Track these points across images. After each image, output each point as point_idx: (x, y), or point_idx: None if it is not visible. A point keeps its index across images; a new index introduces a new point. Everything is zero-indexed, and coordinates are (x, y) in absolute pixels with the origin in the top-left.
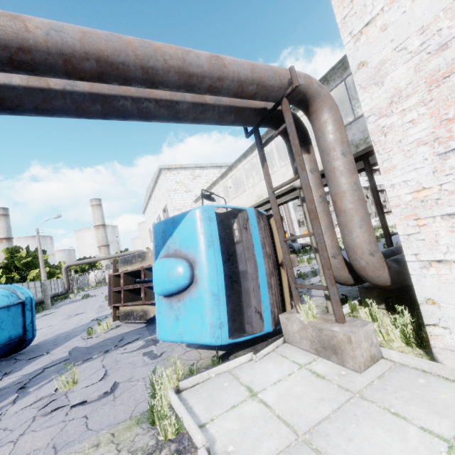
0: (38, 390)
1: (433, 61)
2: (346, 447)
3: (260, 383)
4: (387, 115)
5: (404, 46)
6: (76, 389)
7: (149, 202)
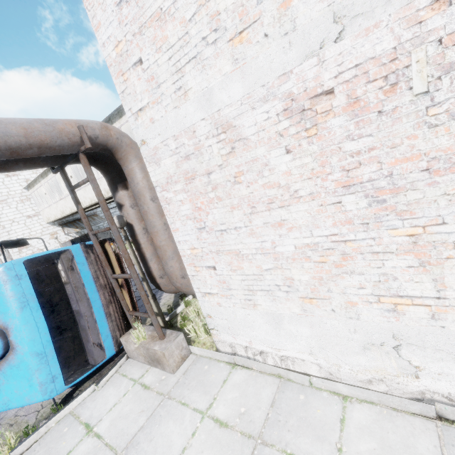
0: None
1: (184, 164)
2: (147, 448)
3: (98, 415)
4: (167, 190)
5: (167, 143)
6: None
7: None
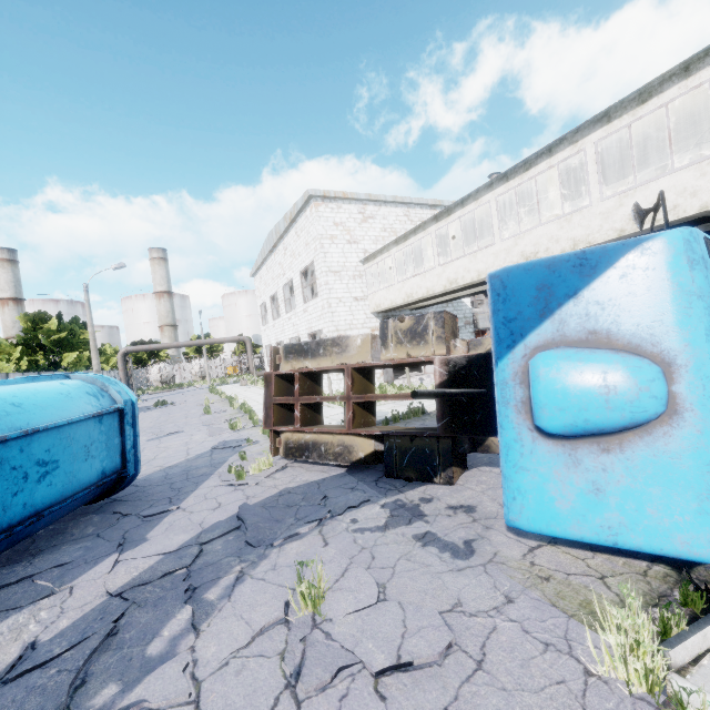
0: (229, 601)
1: None
2: None
3: None
4: None
5: None
6: (334, 616)
7: (269, 257)
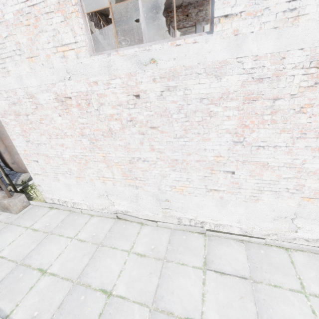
0: None
1: (13, 107)
2: None
3: None
4: (5, 117)
5: (2, 93)
6: None
7: None
